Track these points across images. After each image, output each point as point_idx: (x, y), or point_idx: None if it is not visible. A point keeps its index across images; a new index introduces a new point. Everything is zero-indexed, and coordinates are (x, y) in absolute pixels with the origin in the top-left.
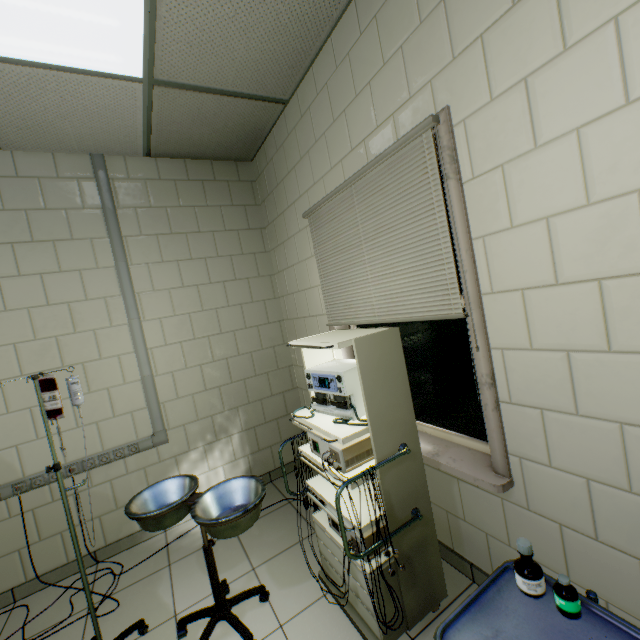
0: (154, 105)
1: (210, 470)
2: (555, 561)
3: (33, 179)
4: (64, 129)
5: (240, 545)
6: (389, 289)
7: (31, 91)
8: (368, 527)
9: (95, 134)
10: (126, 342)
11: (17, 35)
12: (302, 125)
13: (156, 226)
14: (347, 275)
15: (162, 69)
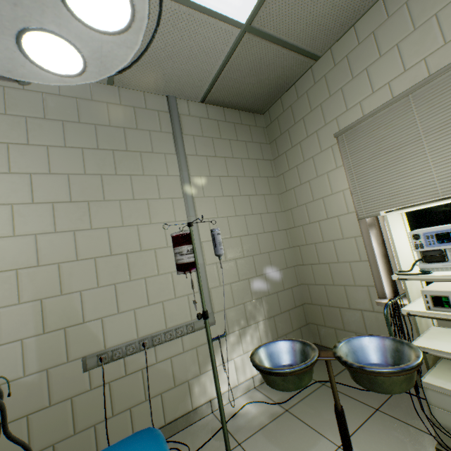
0: (235, 52)
1: (244, 353)
2: None
3: (130, 107)
4: (164, 69)
5: (304, 423)
6: None
7: (165, 28)
8: None
9: (181, 76)
10: None
11: None
12: (334, 71)
13: (206, 150)
14: (394, 170)
15: (260, 16)
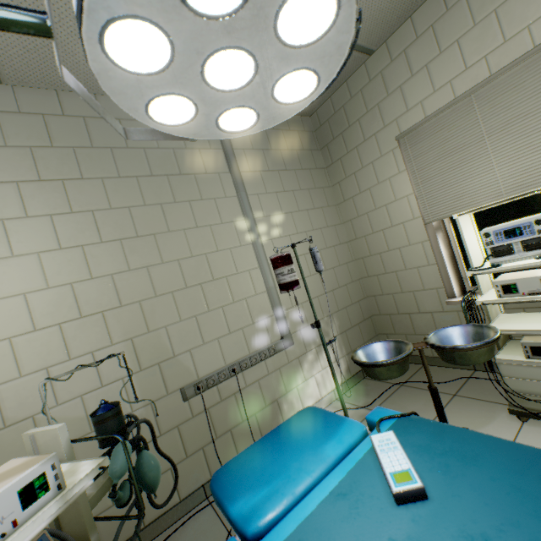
0: None
1: (322, 369)
2: None
3: None
4: None
5: None
6: (524, 166)
7: None
8: None
9: None
10: (252, 259)
11: None
12: (391, 67)
13: (258, 164)
14: (459, 172)
15: None
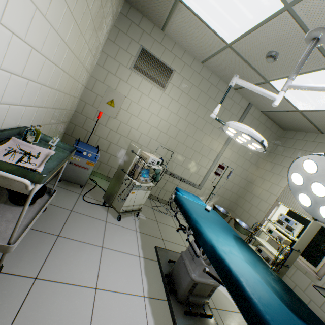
0: (289, 112)
1: None
2: (318, 302)
3: (233, 101)
4: (257, 99)
5: None
6: None
7: None
8: (278, 258)
9: (261, 103)
10: (214, 157)
11: (291, 93)
12: (323, 145)
13: None
14: None
15: (307, 112)
